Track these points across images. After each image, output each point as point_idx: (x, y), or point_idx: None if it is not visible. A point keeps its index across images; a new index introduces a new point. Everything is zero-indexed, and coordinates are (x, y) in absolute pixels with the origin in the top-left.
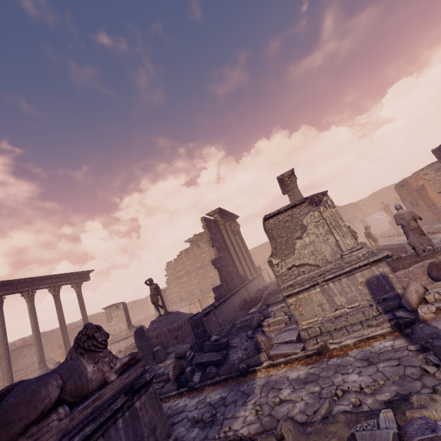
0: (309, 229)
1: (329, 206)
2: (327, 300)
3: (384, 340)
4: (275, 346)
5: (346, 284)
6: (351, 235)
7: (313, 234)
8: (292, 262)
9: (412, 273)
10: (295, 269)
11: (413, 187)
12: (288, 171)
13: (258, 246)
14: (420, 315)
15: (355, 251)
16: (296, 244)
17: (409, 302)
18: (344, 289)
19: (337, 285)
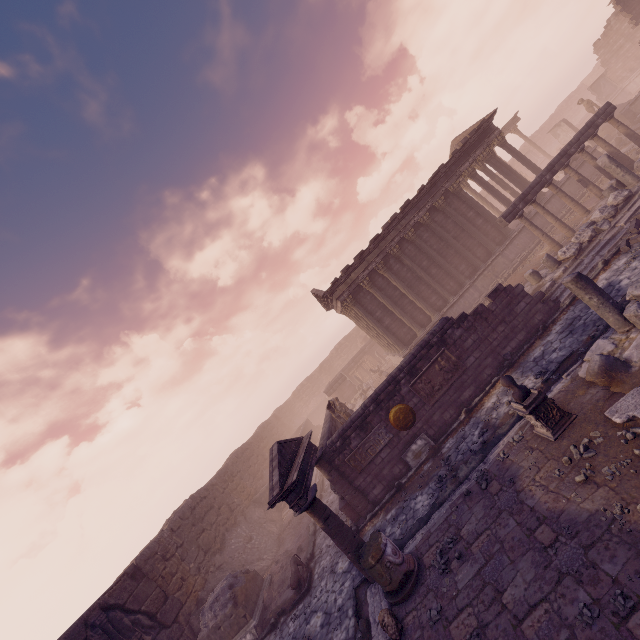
0: None
1: None
2: None
3: None
4: None
5: None
6: None
7: None
8: None
9: None
10: None
11: None
12: None
13: None
14: None
15: None
16: None
17: None
18: None
19: None
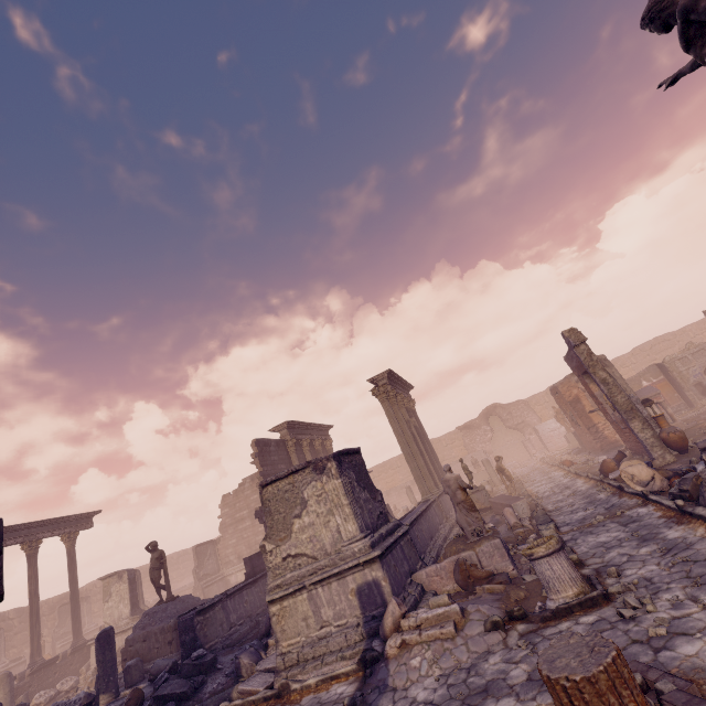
0: (309, 505)
1: (332, 476)
2: (314, 612)
3: (345, 681)
4: (253, 675)
5: (336, 591)
6: (353, 518)
7: (314, 513)
8: (288, 550)
9: (445, 571)
10: (291, 560)
11: (566, 398)
12: (382, 373)
13: (379, 464)
14: (385, 650)
15: (354, 543)
16: (294, 525)
17: (384, 628)
18: (334, 598)
19: (327, 591)
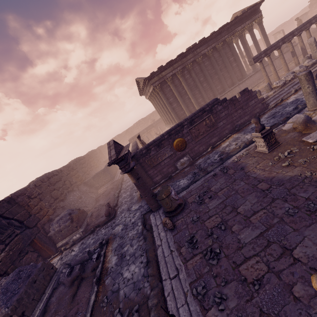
0: None
1: None
2: None
3: None
4: None
5: None
6: None
7: None
8: None
9: None
10: None
11: None
12: None
13: None
14: None
15: None
16: None
17: None
18: None
19: None
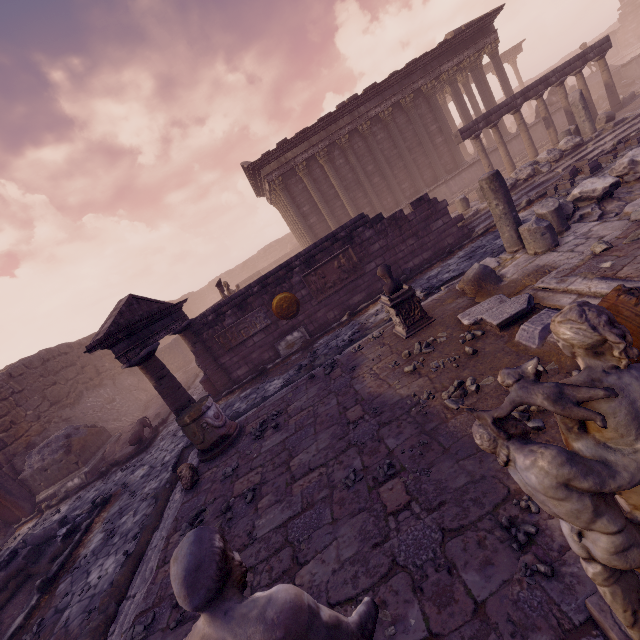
0: None
1: None
2: None
3: None
4: None
5: None
6: None
7: None
8: None
9: None
10: None
11: None
12: None
13: None
14: None
15: None
16: None
17: None
18: None
19: None
